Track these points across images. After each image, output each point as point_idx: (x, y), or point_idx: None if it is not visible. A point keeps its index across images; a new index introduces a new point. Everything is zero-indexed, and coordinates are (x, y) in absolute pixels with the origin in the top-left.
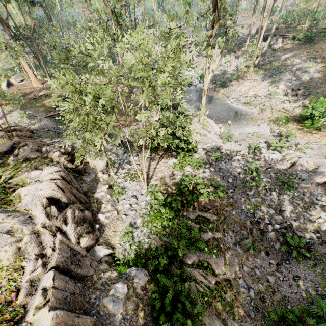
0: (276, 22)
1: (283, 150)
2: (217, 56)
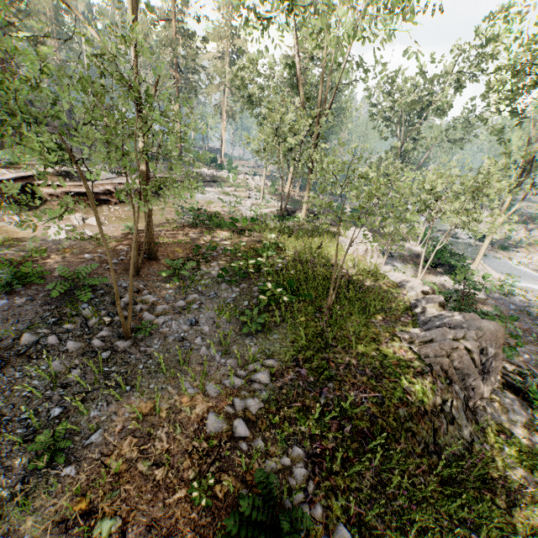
0: None
1: None
2: None
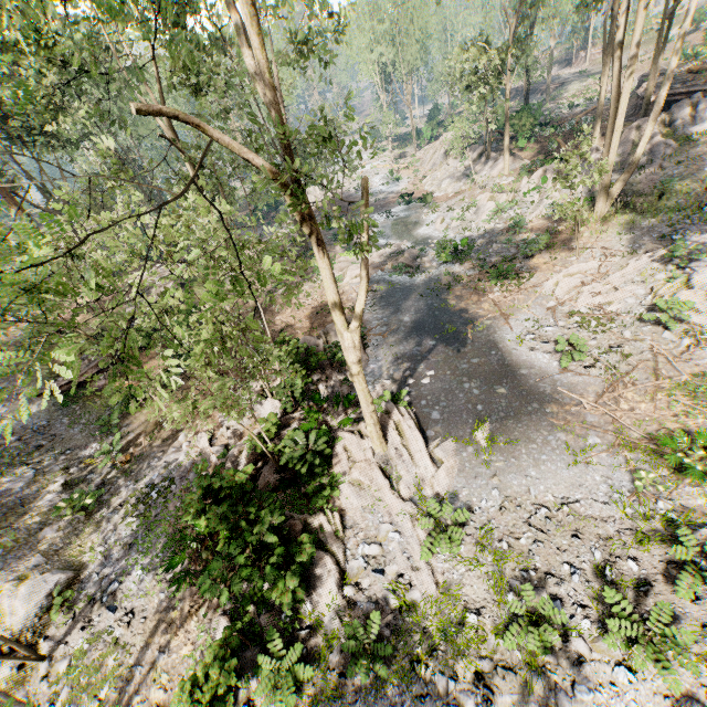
0: (670, 67)
1: (672, 671)
2: (510, 174)
